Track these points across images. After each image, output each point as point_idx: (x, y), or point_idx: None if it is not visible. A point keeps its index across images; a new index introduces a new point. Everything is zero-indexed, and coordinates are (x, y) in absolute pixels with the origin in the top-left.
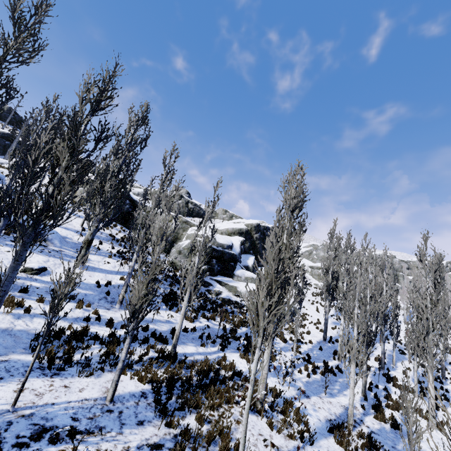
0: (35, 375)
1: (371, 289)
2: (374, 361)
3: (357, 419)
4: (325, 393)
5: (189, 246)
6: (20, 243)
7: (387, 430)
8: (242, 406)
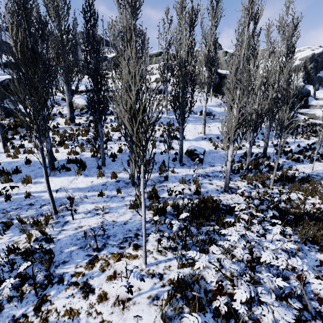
0: (299, 164)
1: None
2: None
3: None
4: None
5: None
6: (268, 121)
7: None
8: None
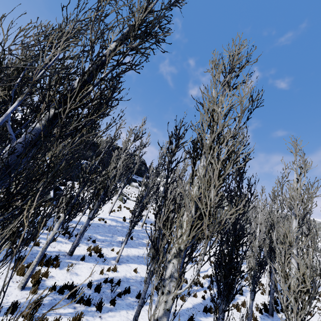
0: None
1: None
2: (86, 249)
3: None
4: None
5: None
6: None
7: None
8: None
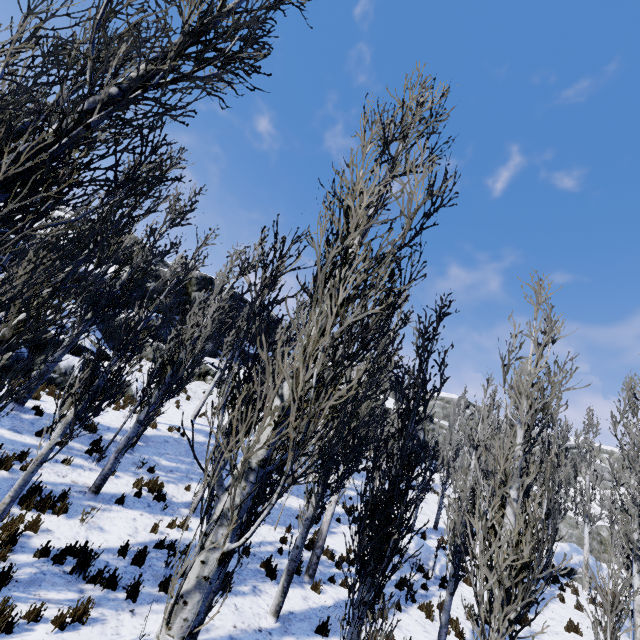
0: None
1: None
2: (132, 484)
3: None
4: None
5: None
6: None
7: None
8: None
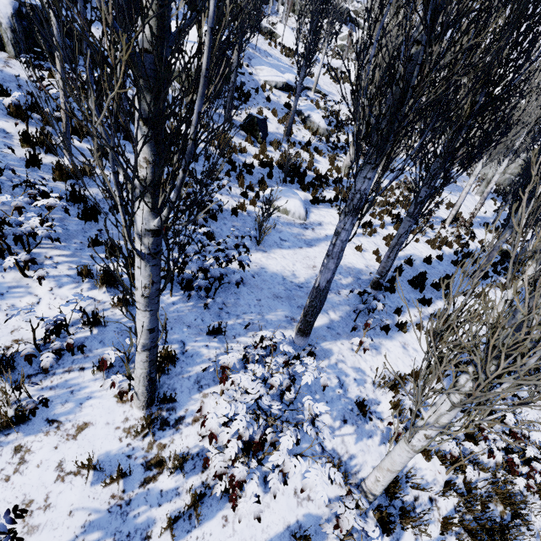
0: None
1: None
2: None
3: None
4: None
5: None
6: None
7: None
8: None
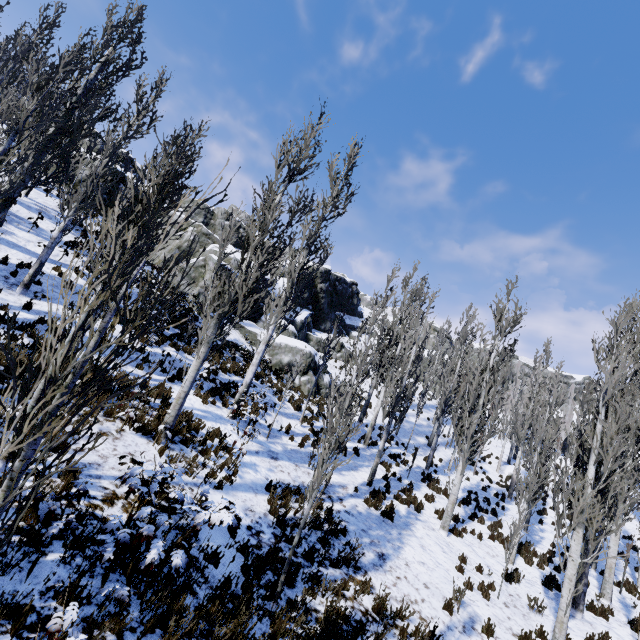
0: None
1: (417, 346)
2: (423, 460)
3: (336, 497)
4: (310, 464)
5: (198, 264)
6: None
7: (372, 516)
8: (124, 421)
